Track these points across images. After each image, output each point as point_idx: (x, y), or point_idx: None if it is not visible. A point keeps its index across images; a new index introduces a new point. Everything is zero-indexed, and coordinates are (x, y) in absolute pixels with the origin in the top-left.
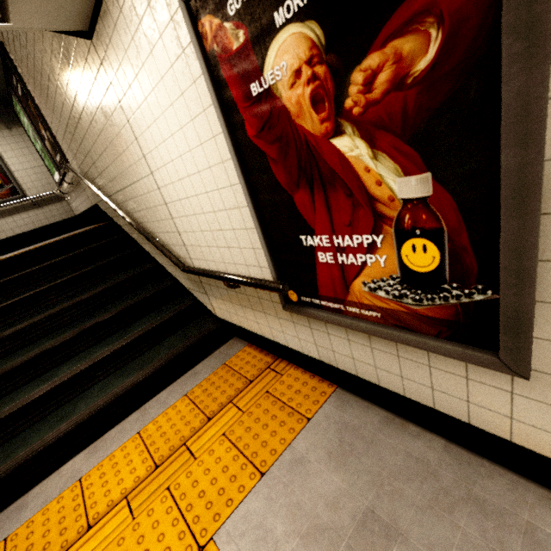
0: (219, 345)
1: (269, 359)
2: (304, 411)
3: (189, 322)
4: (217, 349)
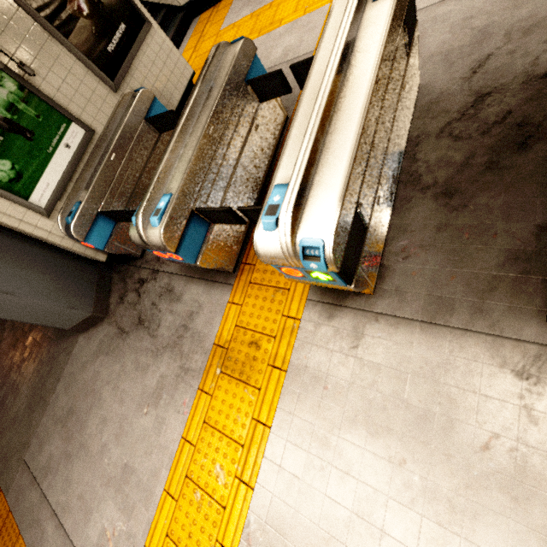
0: (189, 25)
1: (212, 8)
2: (230, 3)
3: (170, 23)
4: (190, 27)
